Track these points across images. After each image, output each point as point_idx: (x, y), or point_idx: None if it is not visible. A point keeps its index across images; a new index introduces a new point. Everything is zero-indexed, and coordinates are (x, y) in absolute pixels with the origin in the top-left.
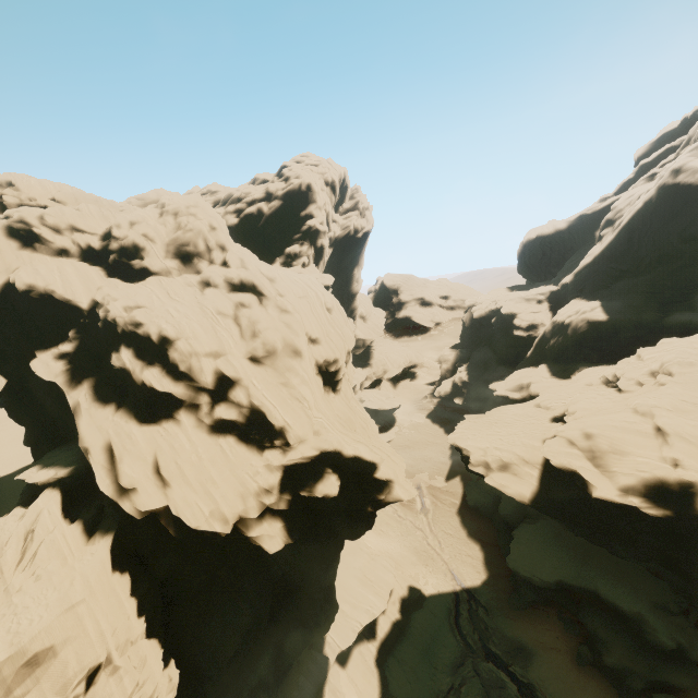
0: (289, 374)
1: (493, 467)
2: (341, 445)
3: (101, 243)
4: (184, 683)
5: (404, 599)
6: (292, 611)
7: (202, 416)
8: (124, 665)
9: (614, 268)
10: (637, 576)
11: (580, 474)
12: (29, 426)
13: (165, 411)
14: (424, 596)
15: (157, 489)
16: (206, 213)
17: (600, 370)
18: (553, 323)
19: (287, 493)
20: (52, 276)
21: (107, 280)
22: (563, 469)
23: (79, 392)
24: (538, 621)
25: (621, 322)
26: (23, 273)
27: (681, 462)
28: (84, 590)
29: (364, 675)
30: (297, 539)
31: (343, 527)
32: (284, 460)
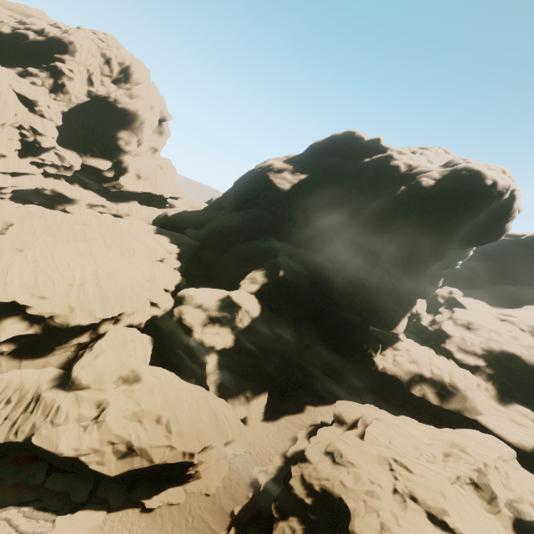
0: None
1: None
2: None
3: None
4: None
5: None
6: None
7: None
8: None
9: (221, 204)
10: None
11: None
12: None
13: None
14: None
15: None
16: None
17: None
18: None
19: None
20: None
21: None
22: None
23: None
24: None
25: (174, 221)
26: None
27: None
28: None
29: None
30: None
31: None
32: None
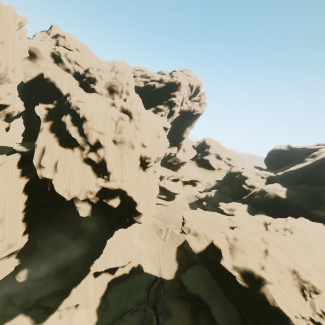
0: (125, 153)
1: (191, 232)
2: (128, 189)
3: (83, 72)
4: (29, 245)
5: (134, 267)
6: (81, 243)
7: (83, 153)
8: (8, 225)
9: (303, 177)
10: (231, 310)
11: (222, 252)
12: (26, 129)
13: (71, 145)
14: (143, 271)
15: (52, 171)
16: (128, 77)
17: (268, 218)
18: (261, 189)
19: (98, 197)
20: (58, 77)
21: (77, 87)
22: (216, 246)
23: (46, 124)
24: (181, 306)
25: (290, 202)
26: (48, 72)
27: (265, 268)
28: (6, 191)
29: (101, 285)
30: (96, 217)
31: (114, 221)
32: (103, 184)
